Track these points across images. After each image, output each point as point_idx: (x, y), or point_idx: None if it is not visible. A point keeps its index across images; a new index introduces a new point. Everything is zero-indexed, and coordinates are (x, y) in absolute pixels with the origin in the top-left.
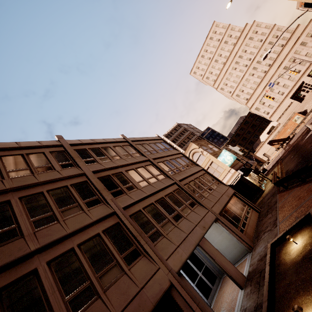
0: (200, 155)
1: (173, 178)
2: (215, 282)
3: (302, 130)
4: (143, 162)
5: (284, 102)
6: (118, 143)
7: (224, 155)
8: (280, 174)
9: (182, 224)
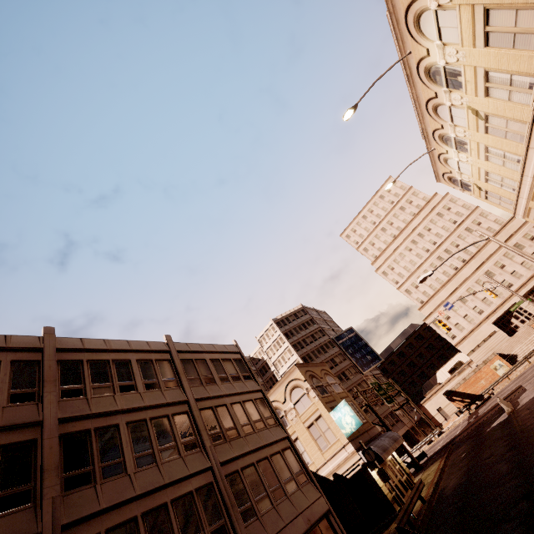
0: (303, 394)
1: (213, 456)
2: None
3: (501, 396)
4: (175, 404)
5: (482, 326)
6: (152, 352)
7: (341, 410)
8: (431, 492)
9: None
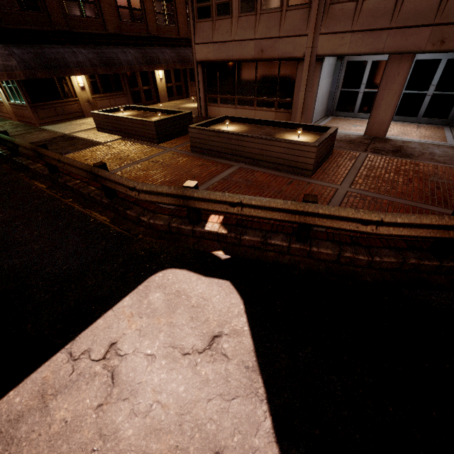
0: None
1: None
2: (433, 119)
3: None
4: None
5: None
6: None
7: None
8: None
9: (413, 0)
